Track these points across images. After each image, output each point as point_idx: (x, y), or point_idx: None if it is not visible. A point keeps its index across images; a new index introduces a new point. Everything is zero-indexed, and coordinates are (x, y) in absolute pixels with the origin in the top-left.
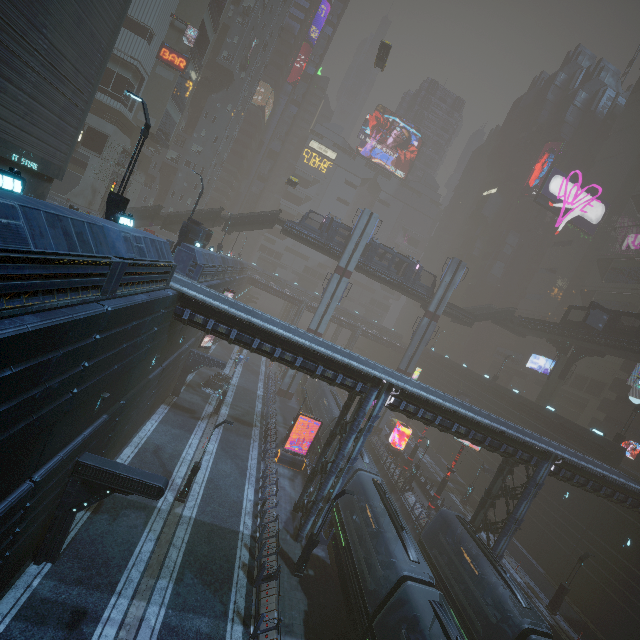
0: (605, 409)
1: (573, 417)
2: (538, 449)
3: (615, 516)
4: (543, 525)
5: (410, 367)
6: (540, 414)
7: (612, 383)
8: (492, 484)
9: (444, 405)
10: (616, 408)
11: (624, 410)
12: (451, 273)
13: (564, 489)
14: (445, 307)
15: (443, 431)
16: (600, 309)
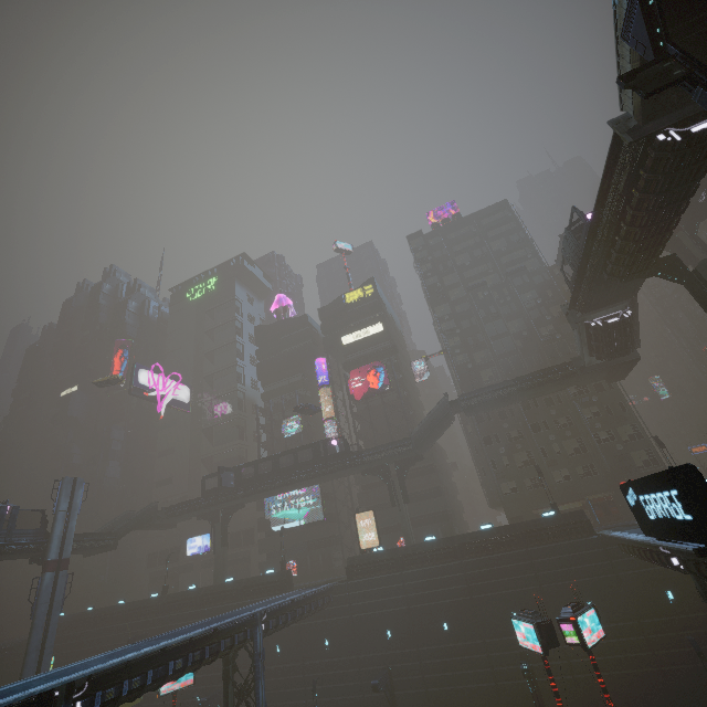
0: (264, 549)
1: (246, 575)
2: (247, 619)
3: (312, 629)
4: (277, 700)
5: (45, 662)
6: (225, 592)
7: (258, 524)
8: (226, 701)
9: (152, 650)
10: (270, 543)
11: (274, 540)
12: (67, 497)
13: (274, 645)
14: (72, 543)
15: (159, 686)
16: (227, 470)
